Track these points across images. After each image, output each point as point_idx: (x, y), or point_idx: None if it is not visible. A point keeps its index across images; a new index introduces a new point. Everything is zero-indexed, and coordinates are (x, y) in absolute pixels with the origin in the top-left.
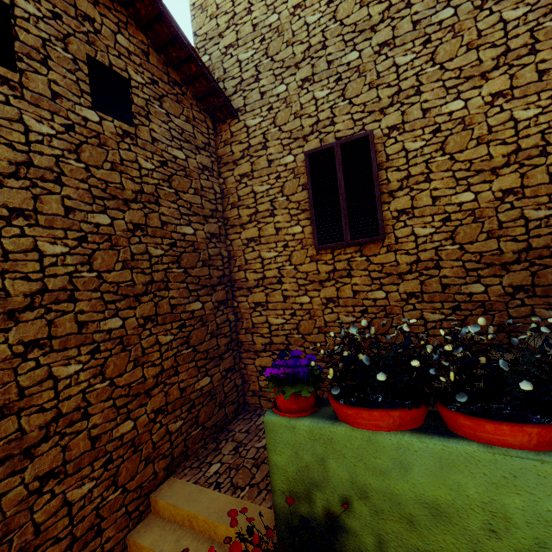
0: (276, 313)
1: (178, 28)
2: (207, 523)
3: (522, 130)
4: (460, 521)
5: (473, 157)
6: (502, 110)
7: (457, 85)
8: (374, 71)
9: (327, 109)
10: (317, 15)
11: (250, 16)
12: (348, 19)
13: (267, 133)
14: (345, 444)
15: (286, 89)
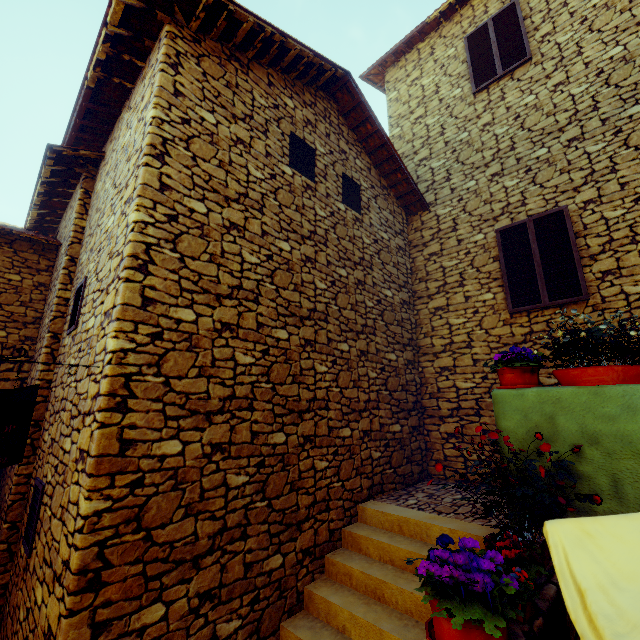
0: (464, 377)
1: (394, 150)
2: (419, 526)
3: None
4: None
5: None
6: None
7: None
8: (564, 160)
9: (517, 194)
10: (505, 127)
11: (442, 137)
12: (535, 127)
13: (457, 218)
14: (572, 400)
15: (476, 183)
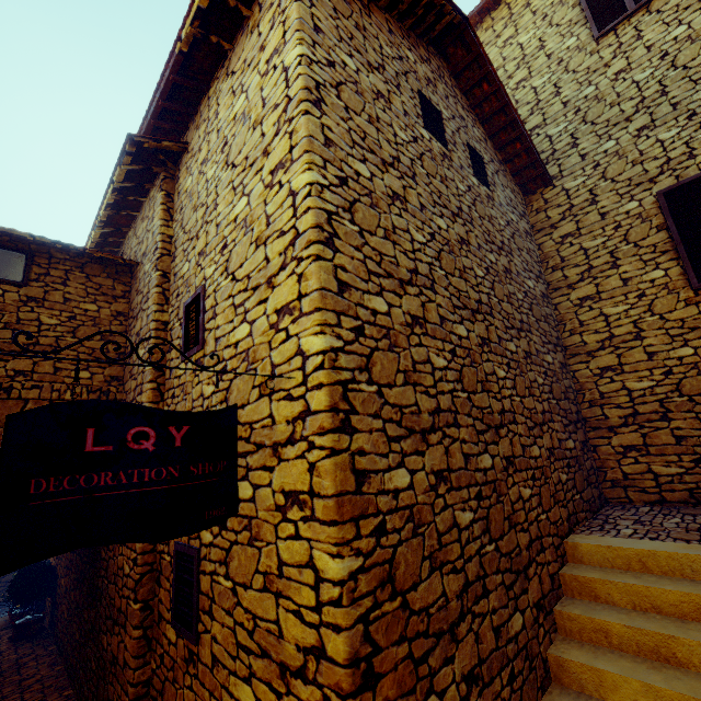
0: (637, 375)
1: (515, 114)
2: (675, 560)
3: None
4: None
5: None
6: None
7: None
8: None
9: (680, 146)
10: (649, 71)
11: (558, 97)
12: (693, 62)
13: (595, 189)
14: None
15: (616, 143)
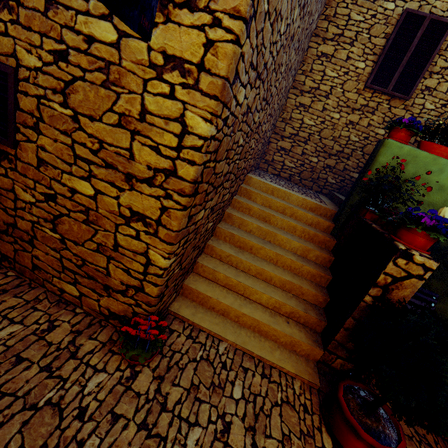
0: (311, 117)
1: None
2: (285, 194)
3: None
4: (447, 192)
5: None
6: None
7: None
8: None
9: None
10: None
11: None
12: None
13: None
14: (422, 159)
15: None
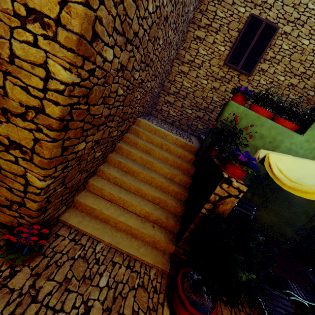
0: (188, 81)
1: None
2: (164, 134)
3: (311, 67)
4: (265, 139)
5: (294, 66)
6: (313, 56)
7: (313, 35)
8: None
9: None
10: None
11: None
12: None
13: None
14: (251, 116)
15: None
